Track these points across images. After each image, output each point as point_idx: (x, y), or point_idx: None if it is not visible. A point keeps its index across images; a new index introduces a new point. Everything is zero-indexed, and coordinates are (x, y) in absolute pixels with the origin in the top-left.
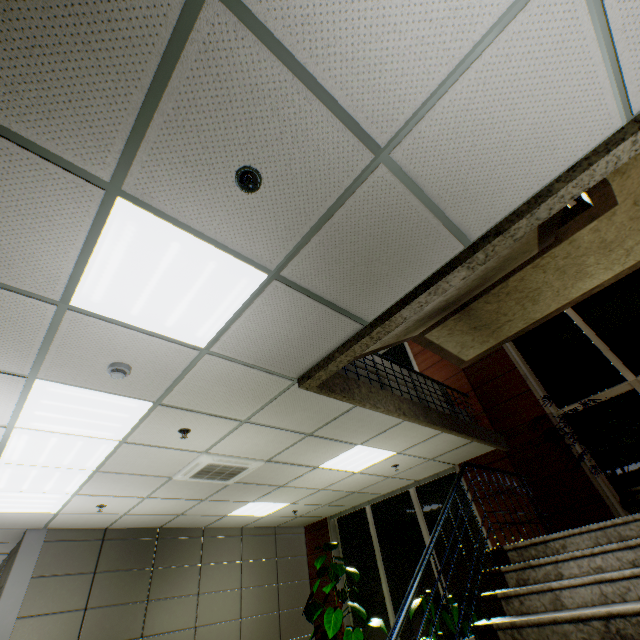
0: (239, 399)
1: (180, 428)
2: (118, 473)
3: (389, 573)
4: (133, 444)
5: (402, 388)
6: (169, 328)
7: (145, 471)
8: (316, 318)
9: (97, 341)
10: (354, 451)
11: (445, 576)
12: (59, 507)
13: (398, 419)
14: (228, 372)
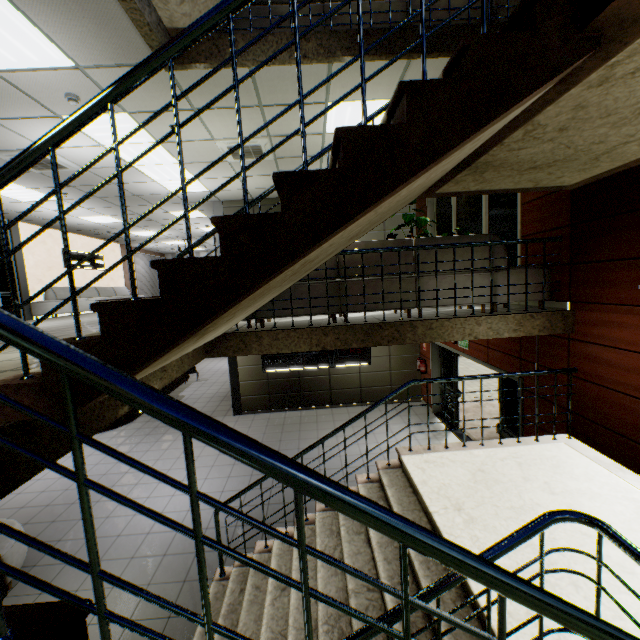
0: (160, 94)
1: (169, 126)
2: (194, 163)
3: (458, 221)
4: (167, 143)
5: (366, 7)
6: (41, 62)
7: (205, 160)
8: (76, 6)
9: (38, 86)
10: (334, 111)
11: (489, 219)
12: (205, 188)
13: (321, 64)
14: (117, 77)
